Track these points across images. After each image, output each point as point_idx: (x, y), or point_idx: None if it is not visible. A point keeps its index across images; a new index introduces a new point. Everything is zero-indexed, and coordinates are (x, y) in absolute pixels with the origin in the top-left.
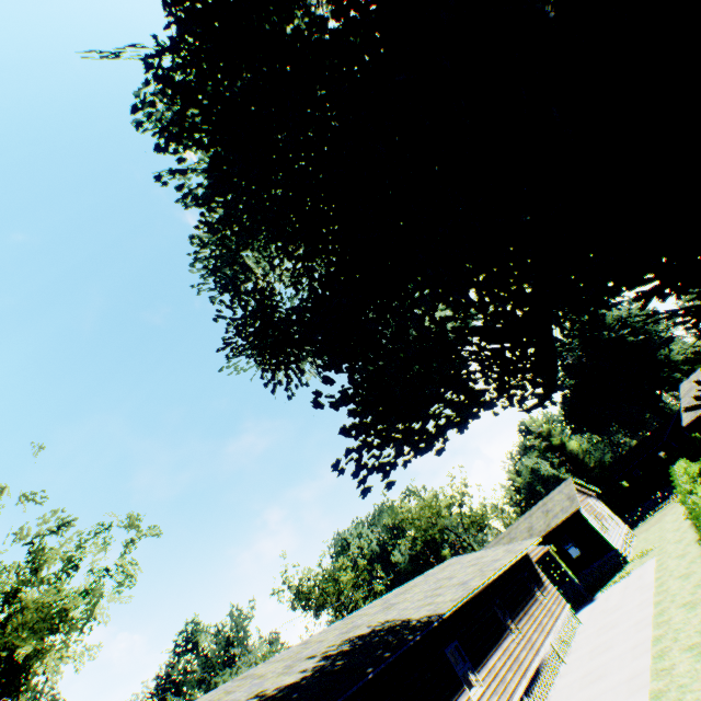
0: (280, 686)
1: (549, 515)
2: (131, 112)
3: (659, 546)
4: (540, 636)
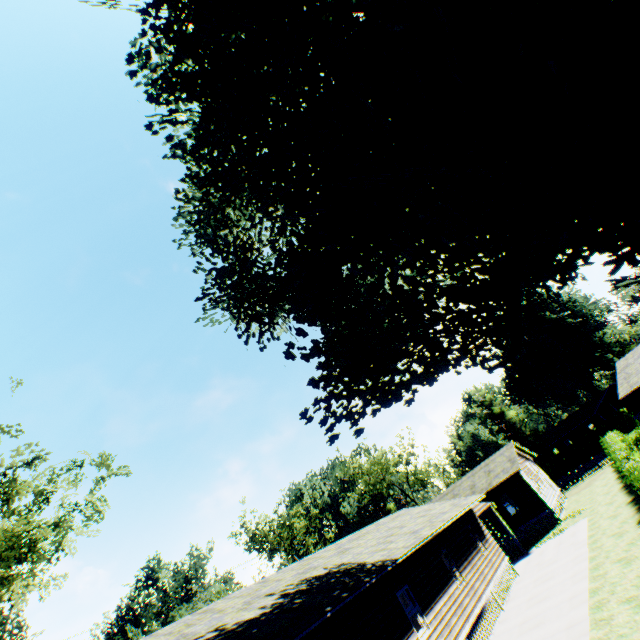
0: (240, 621)
1: (491, 475)
2: (127, 60)
3: (591, 507)
4: (482, 585)
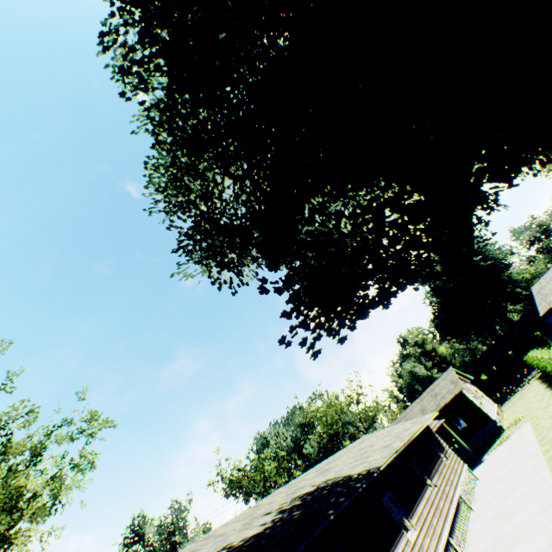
0: (245, 537)
1: (437, 397)
2: (98, 37)
3: (529, 413)
4: (451, 489)
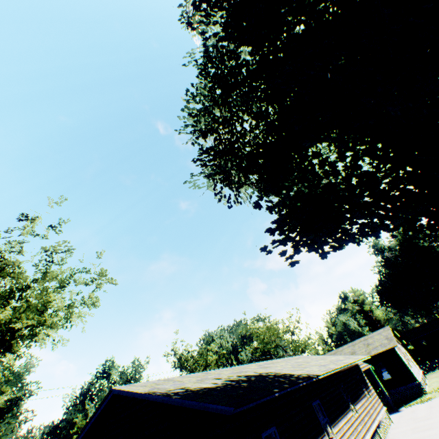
0: (200, 387)
1: (369, 346)
2: None
3: None
4: (369, 420)
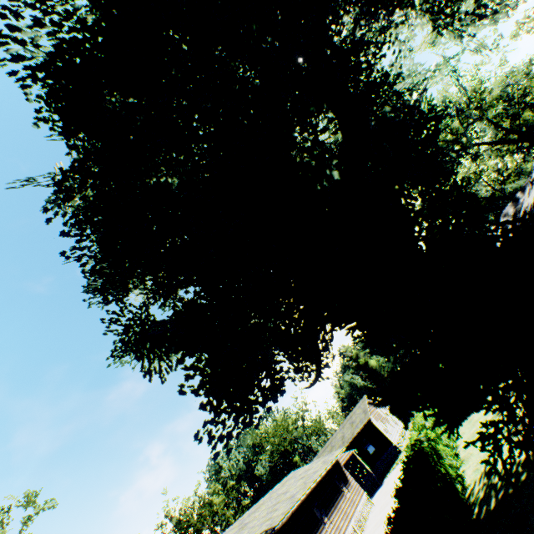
0: None
1: (353, 425)
2: (43, 212)
3: None
4: (345, 523)
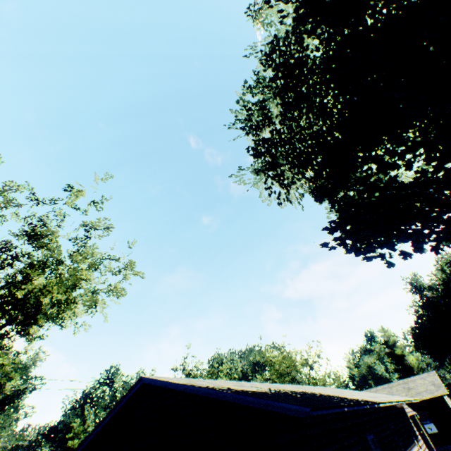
0: (245, 389)
1: (411, 391)
2: None
3: None
4: None
